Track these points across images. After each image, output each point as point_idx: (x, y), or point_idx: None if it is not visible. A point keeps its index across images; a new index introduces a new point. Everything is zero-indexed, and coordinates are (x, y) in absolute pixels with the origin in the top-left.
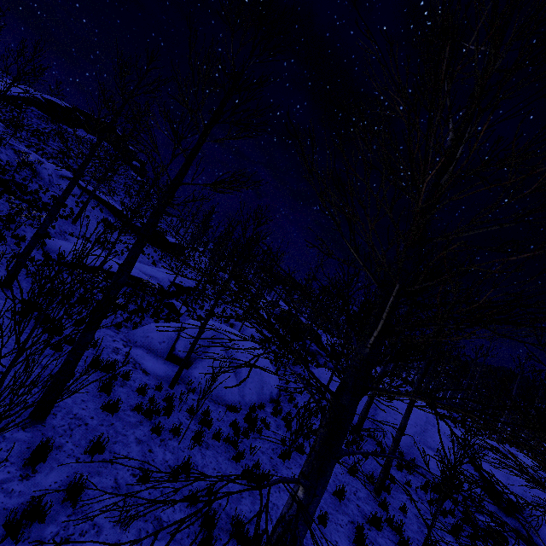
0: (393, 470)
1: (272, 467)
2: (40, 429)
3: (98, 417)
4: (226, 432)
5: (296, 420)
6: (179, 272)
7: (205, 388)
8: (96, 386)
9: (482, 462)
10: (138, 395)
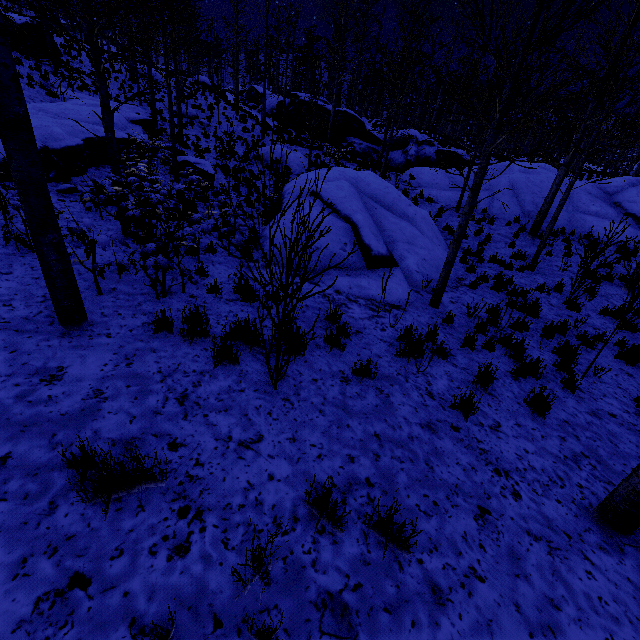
0: (591, 255)
1: (590, 327)
2: (637, 531)
3: (557, 430)
4: (525, 320)
5: (489, 253)
6: (95, 94)
7: (432, 278)
8: (462, 384)
9: (631, 205)
10: (470, 351)
